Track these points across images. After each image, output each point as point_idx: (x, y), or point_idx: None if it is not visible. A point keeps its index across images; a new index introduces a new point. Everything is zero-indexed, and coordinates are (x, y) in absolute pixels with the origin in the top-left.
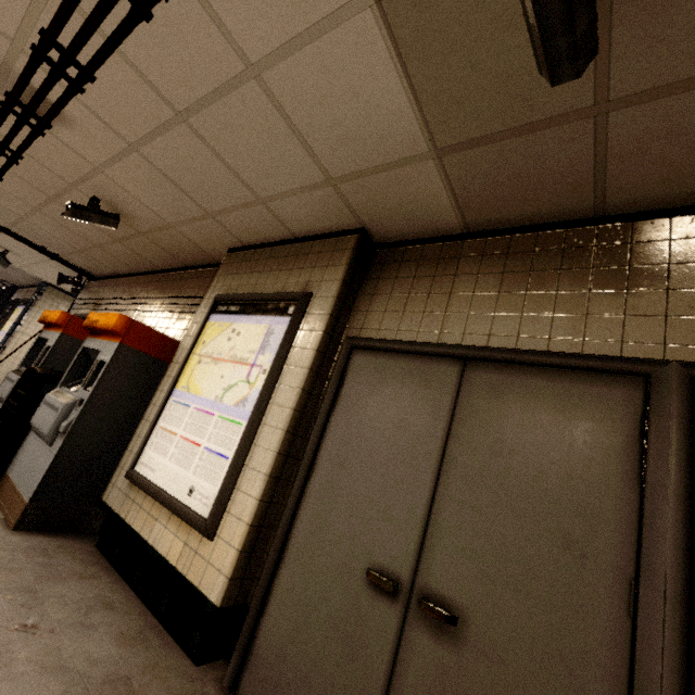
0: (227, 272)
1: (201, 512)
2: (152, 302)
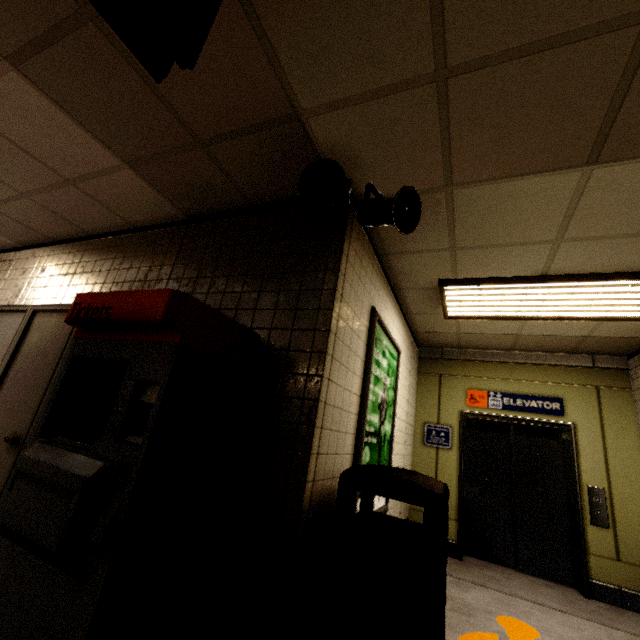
0: None
1: None
2: None
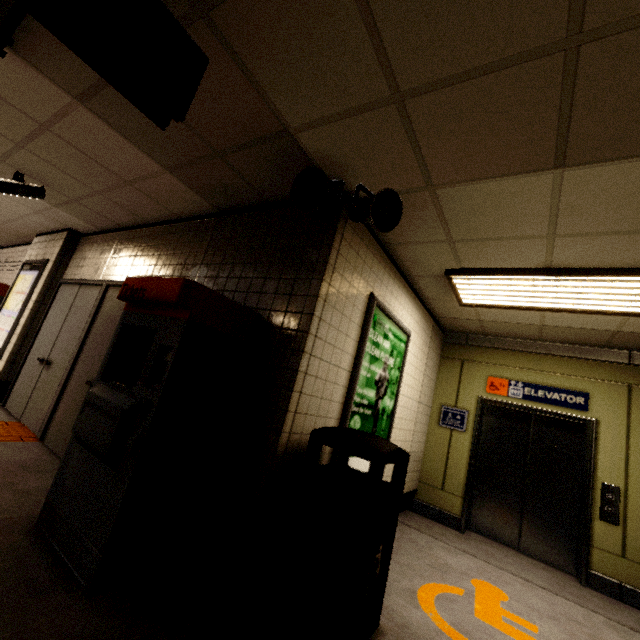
0: (32, 248)
1: None
2: (13, 265)
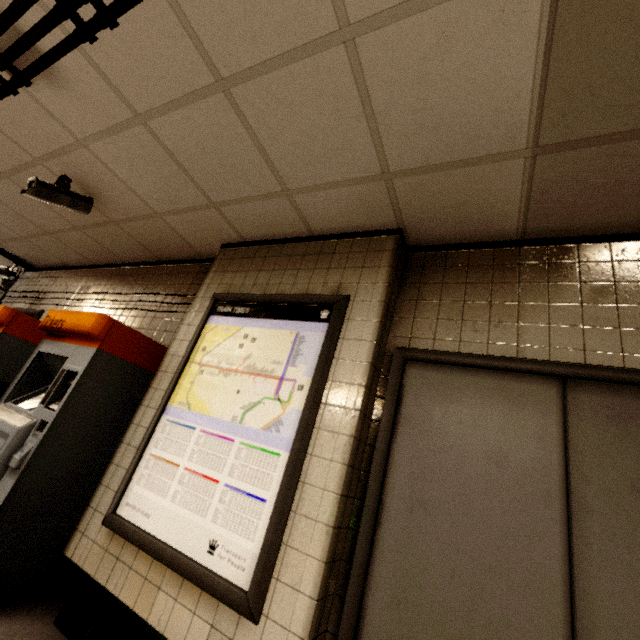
0: (224, 268)
1: (234, 578)
2: (116, 298)
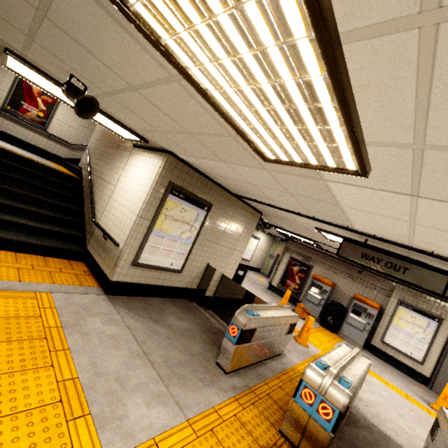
0: (400, 291)
1: (417, 359)
2: (348, 275)
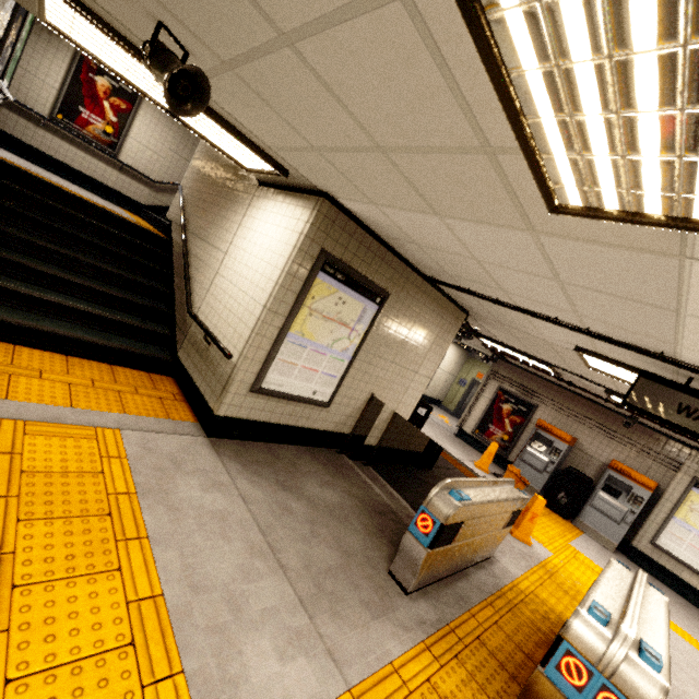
0: (698, 464)
1: None
2: (601, 427)
